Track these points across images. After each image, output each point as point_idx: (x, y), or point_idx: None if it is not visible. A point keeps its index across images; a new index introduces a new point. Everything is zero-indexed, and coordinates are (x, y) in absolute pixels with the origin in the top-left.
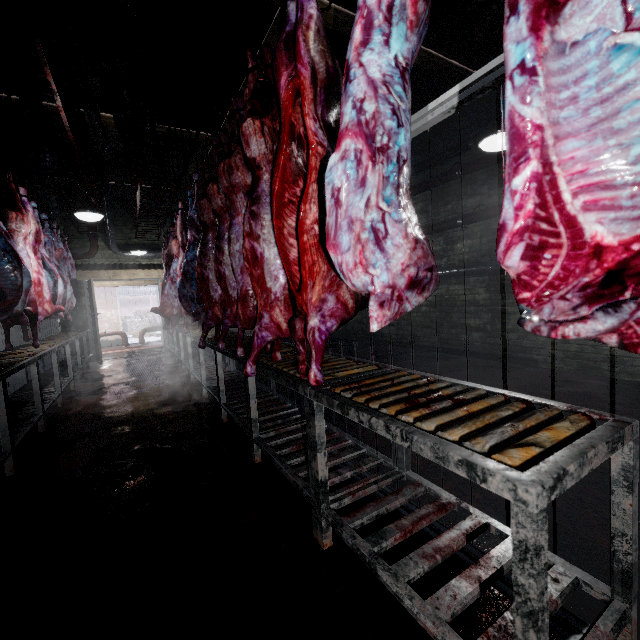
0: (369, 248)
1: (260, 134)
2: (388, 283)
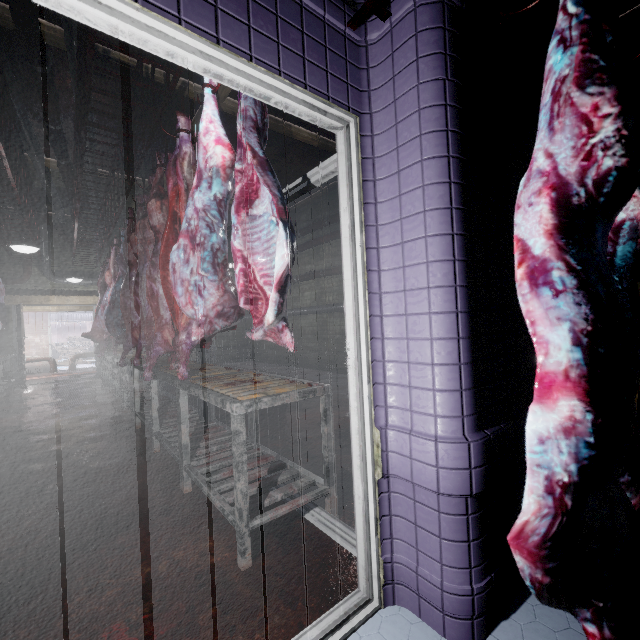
0: (194, 294)
1: (160, 211)
2: (205, 313)
